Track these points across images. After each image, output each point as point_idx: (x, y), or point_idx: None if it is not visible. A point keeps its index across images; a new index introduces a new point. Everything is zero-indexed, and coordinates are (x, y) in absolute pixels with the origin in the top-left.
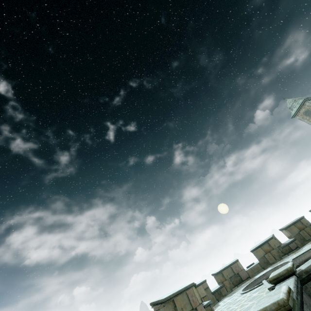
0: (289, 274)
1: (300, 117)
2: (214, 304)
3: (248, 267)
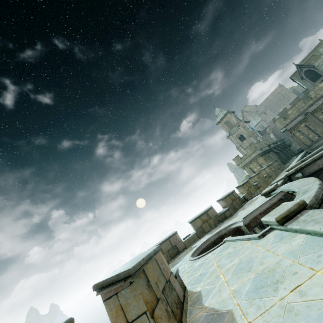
0: (301, 209)
1: (222, 125)
2: None
3: (184, 239)
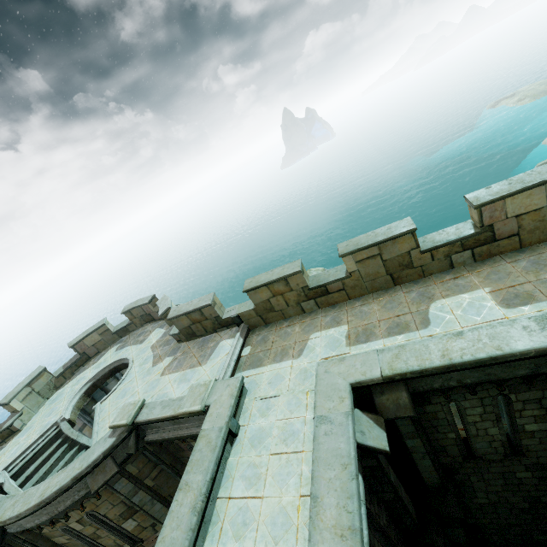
0: None
1: None
2: (113, 343)
3: None
